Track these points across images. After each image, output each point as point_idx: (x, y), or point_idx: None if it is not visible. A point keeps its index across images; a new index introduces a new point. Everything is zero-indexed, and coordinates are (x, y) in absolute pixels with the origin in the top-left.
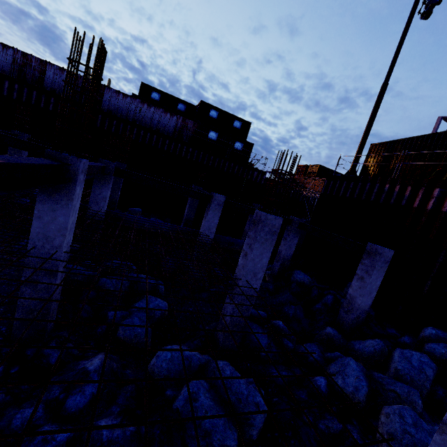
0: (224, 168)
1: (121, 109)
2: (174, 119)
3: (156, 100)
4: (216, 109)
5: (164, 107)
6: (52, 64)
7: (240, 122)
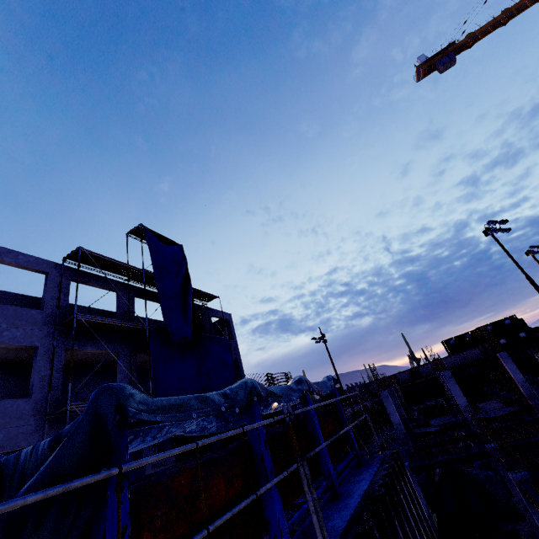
0: (529, 355)
1: (453, 363)
2: (477, 349)
3: (454, 343)
4: (487, 325)
5: (468, 347)
6: (419, 366)
7: (507, 319)
